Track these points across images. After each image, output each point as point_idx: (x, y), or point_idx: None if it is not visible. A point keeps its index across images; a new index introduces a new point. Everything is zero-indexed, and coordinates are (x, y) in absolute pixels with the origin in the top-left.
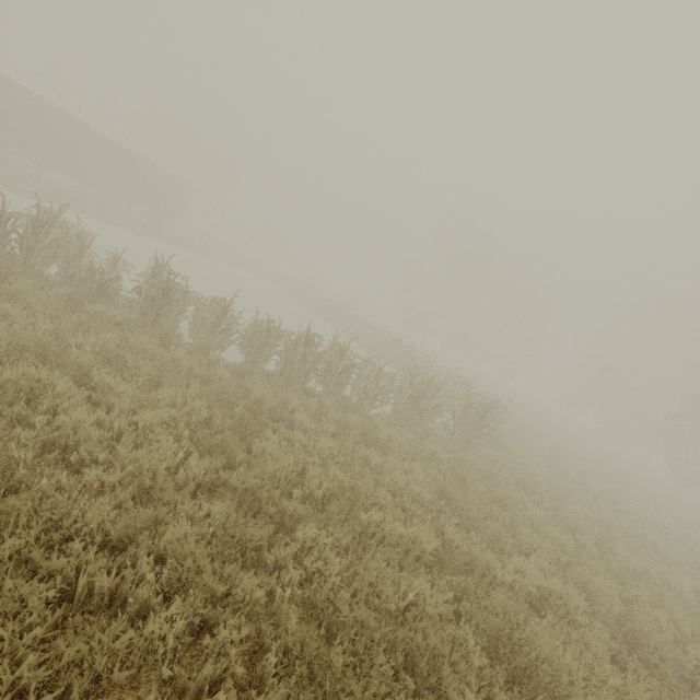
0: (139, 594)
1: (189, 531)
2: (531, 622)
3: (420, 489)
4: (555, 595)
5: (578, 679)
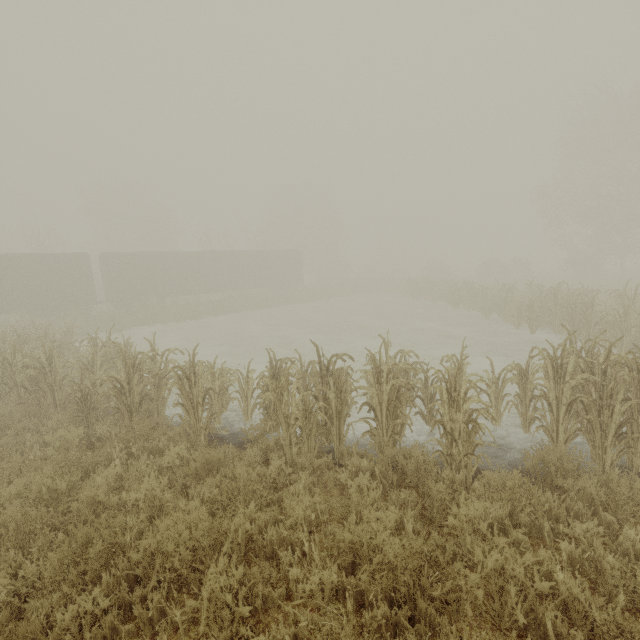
0: None
1: None
2: None
3: None
4: None
5: None
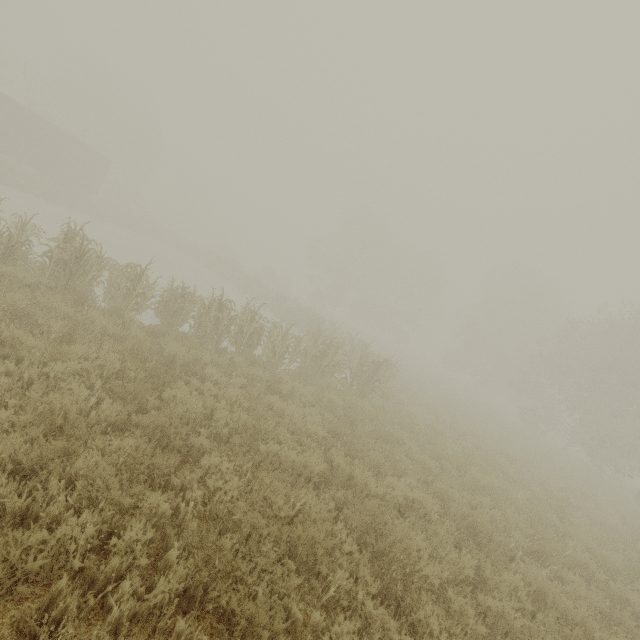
0: (51, 510)
1: (100, 460)
2: (395, 522)
3: (315, 428)
4: (416, 502)
5: (424, 555)
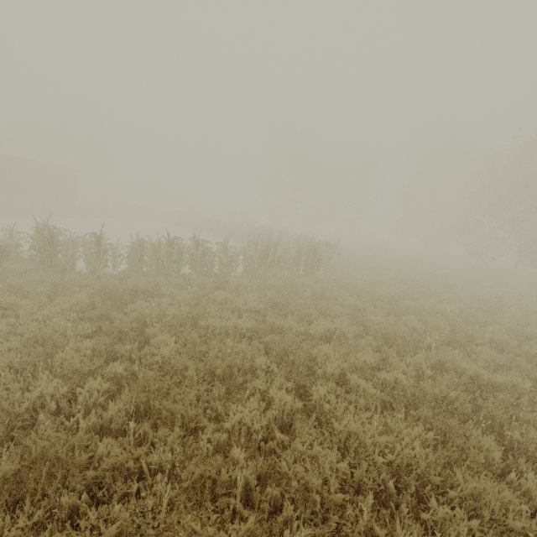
0: (38, 385)
1: (74, 355)
2: (316, 346)
3: (253, 304)
4: (337, 330)
5: (331, 358)
